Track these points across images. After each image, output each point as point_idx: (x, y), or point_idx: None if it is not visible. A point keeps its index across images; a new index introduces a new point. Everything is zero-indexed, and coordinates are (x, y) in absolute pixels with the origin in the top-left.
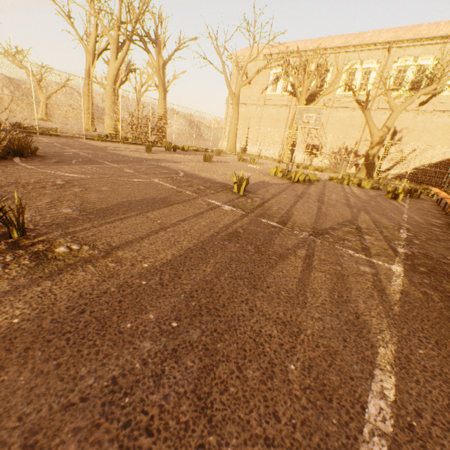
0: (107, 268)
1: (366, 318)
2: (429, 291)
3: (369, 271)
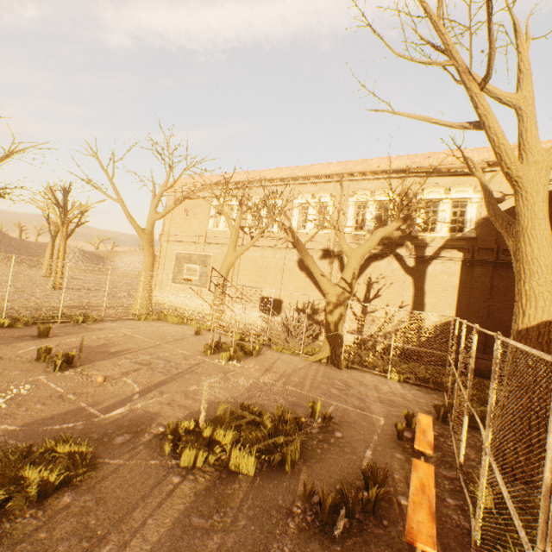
0: None
1: None
2: None
3: None
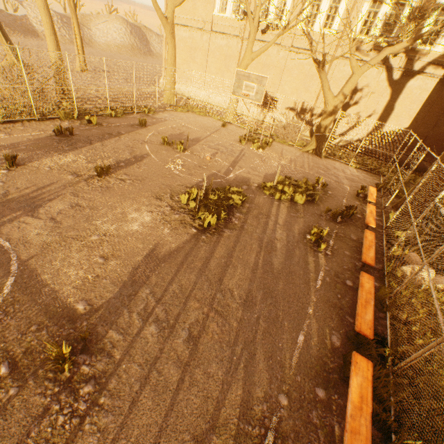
0: None
1: None
2: None
3: None
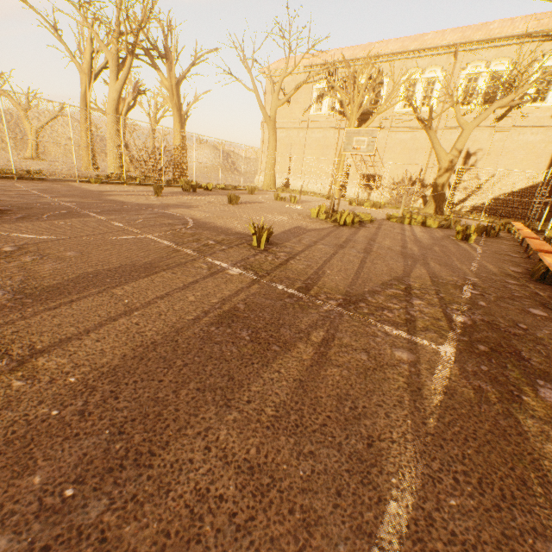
0: (6, 392)
1: (383, 444)
2: (485, 385)
3: (407, 359)
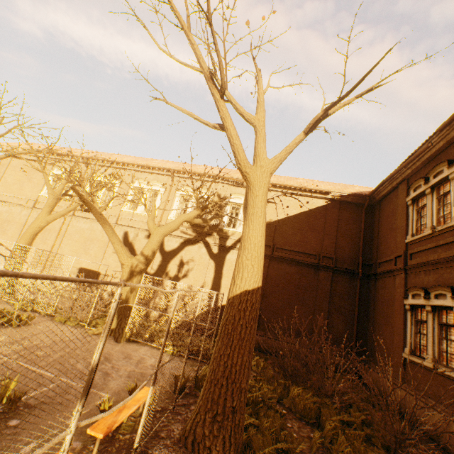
0: None
1: None
2: None
3: None
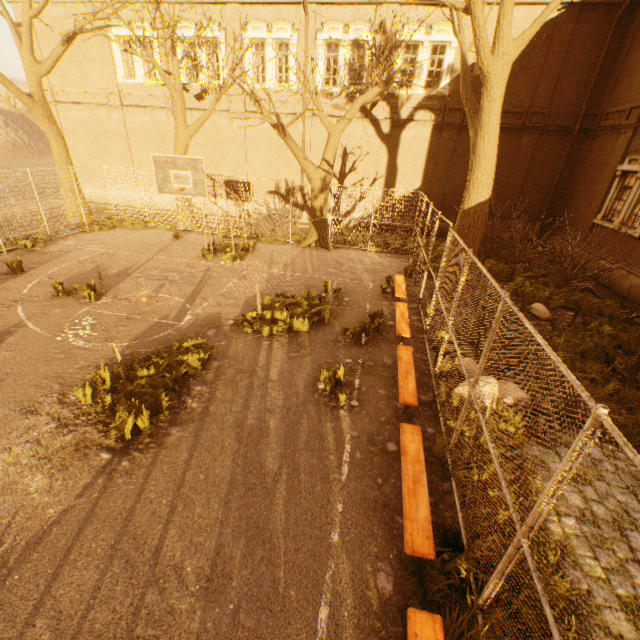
0: None
1: None
2: None
3: None
